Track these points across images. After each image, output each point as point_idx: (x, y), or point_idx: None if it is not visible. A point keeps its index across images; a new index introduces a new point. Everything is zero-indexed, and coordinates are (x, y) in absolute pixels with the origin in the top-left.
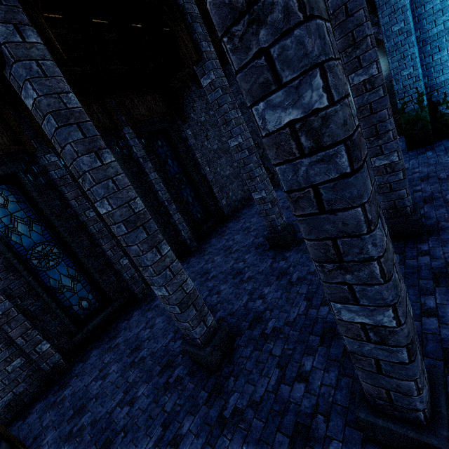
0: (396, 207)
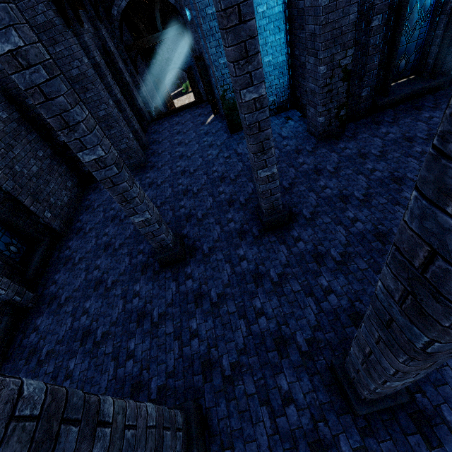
0: (273, 207)
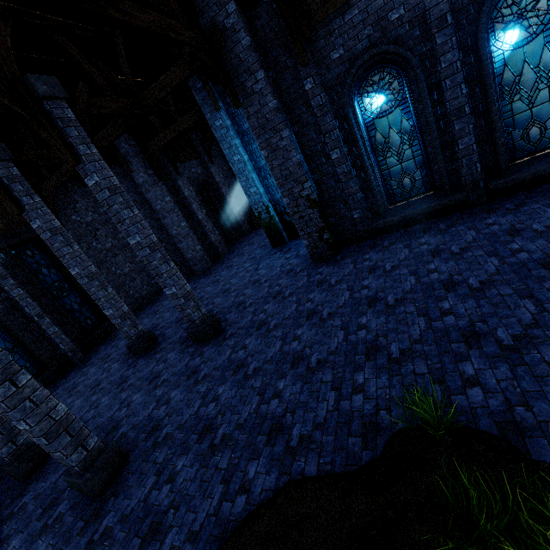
0: (191, 321)
